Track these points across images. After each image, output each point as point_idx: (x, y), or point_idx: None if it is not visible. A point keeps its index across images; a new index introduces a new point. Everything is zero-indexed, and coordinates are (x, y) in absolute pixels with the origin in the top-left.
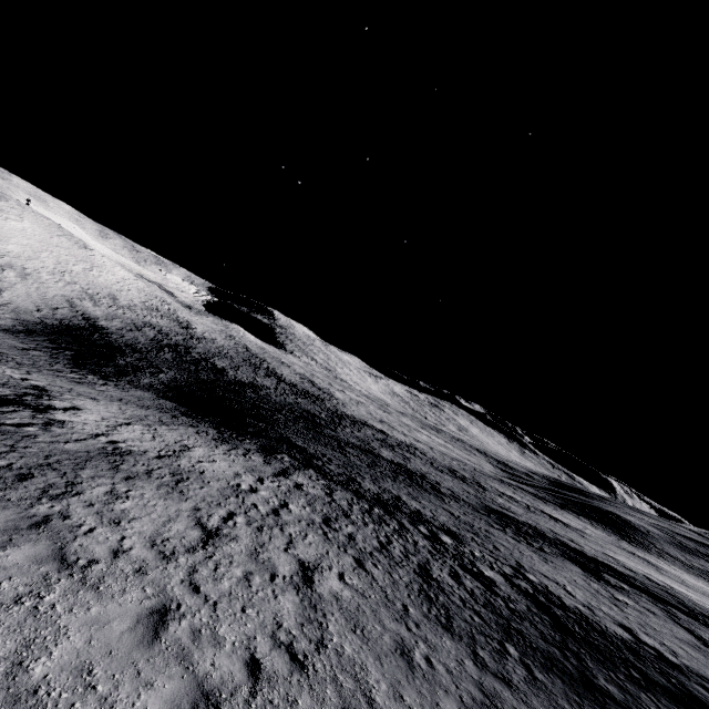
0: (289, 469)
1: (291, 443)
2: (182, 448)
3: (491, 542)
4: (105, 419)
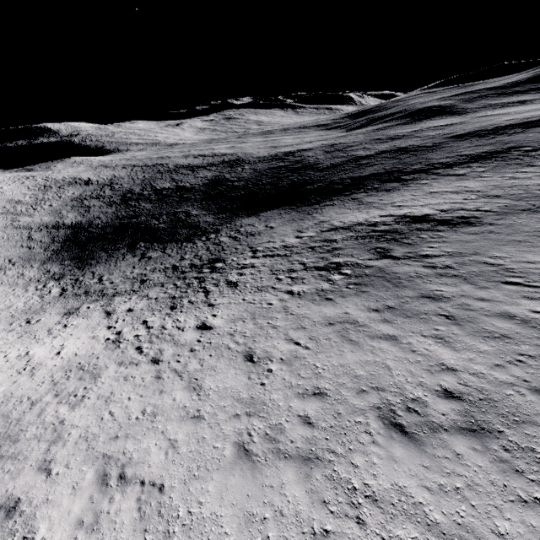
0: (439, 175)
1: (365, 176)
2: (440, 193)
3: (519, 141)
4: (399, 209)
